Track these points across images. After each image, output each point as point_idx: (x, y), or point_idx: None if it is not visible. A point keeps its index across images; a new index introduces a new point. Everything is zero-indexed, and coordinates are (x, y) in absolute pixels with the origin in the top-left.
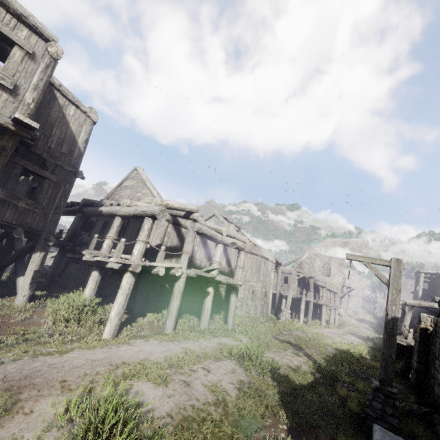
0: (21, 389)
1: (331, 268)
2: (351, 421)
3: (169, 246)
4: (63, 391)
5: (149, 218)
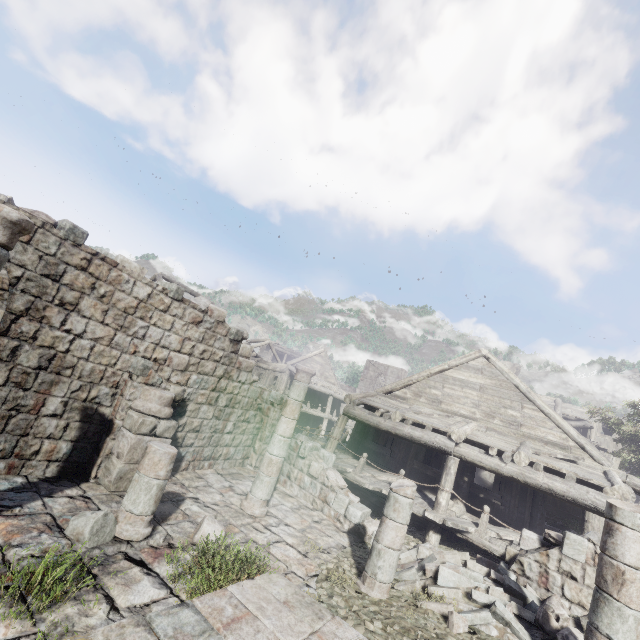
0: None
1: (385, 381)
2: None
3: None
4: None
5: None
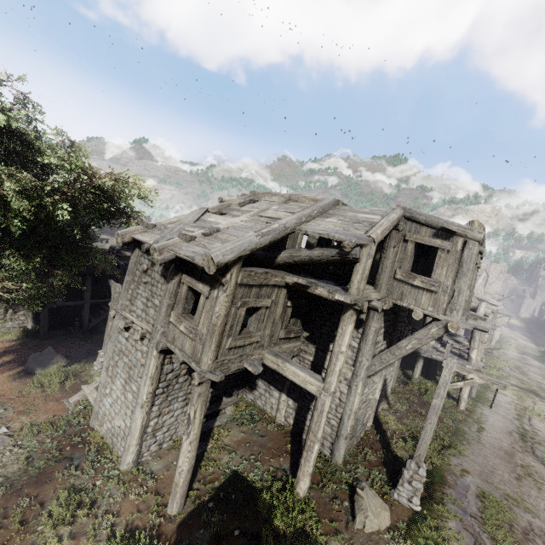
0: (513, 455)
1: (488, 276)
2: None
3: None
4: (524, 454)
5: (478, 332)
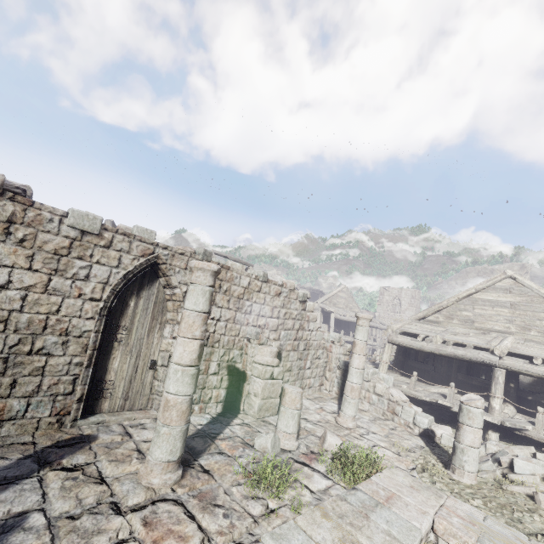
0: None
1: (401, 303)
2: None
3: None
4: None
5: None
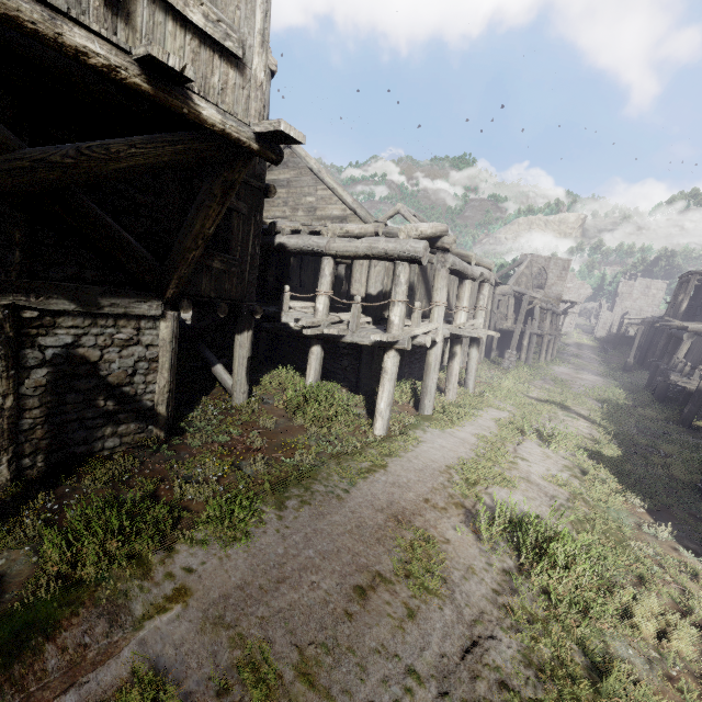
0: (408, 518)
1: (547, 276)
2: (690, 493)
3: (389, 290)
4: (444, 513)
5: (405, 264)
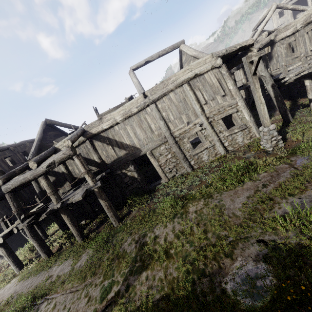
0: None
1: None
2: None
3: None
4: None
5: None
